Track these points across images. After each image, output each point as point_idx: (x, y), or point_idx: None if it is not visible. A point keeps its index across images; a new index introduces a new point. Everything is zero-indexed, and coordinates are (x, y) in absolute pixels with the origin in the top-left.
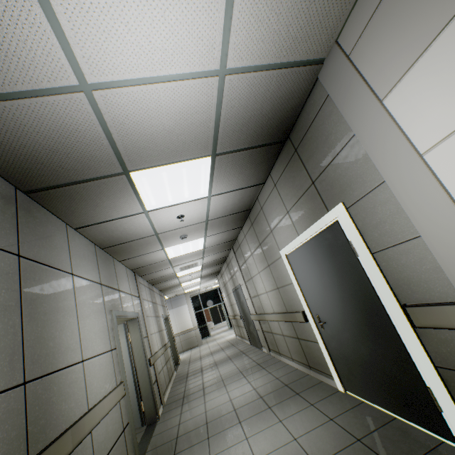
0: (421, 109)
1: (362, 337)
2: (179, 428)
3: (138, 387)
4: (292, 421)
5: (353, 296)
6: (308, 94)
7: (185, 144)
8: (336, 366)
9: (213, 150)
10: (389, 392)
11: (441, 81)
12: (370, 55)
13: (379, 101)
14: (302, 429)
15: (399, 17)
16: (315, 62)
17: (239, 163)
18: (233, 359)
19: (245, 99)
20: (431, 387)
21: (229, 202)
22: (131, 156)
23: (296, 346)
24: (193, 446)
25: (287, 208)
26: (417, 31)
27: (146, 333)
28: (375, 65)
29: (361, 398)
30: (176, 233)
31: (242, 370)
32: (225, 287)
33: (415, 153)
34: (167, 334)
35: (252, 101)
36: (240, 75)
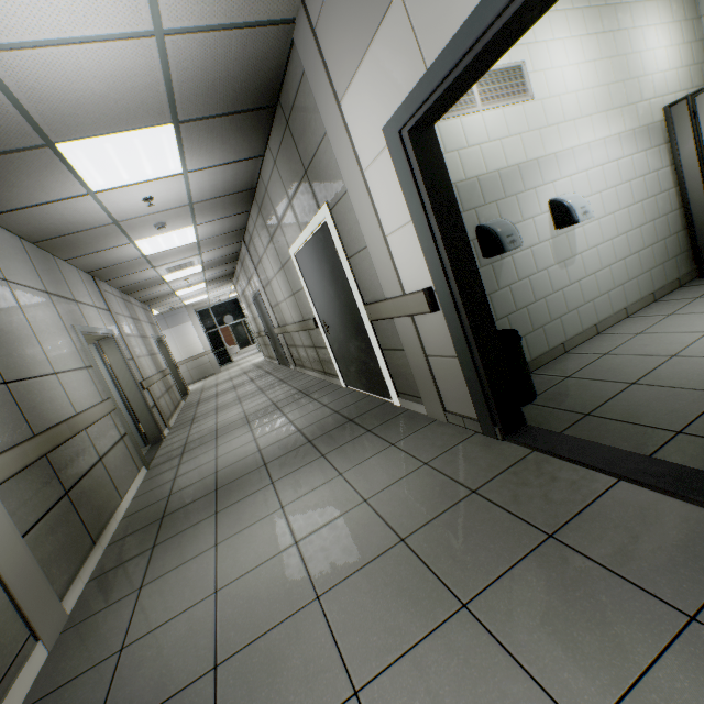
0: (360, 127)
1: (350, 336)
2: (188, 439)
3: (133, 411)
4: (294, 413)
5: (342, 299)
6: (289, 54)
7: (130, 111)
8: (340, 366)
9: (174, 116)
10: (366, 377)
11: (367, 107)
12: (329, 43)
13: (337, 103)
14: (300, 416)
15: (342, 17)
16: (284, 21)
17: (218, 132)
18: (256, 380)
19: (201, 60)
20: (380, 365)
21: (218, 179)
22: (53, 125)
23: (314, 356)
24: (201, 445)
25: (289, 197)
26: (353, 44)
27: (131, 355)
28: (333, 58)
29: (355, 388)
30: (148, 221)
31: (262, 388)
32: (245, 296)
33: (359, 169)
34: (164, 359)
35: (212, 62)
36: (185, 36)
